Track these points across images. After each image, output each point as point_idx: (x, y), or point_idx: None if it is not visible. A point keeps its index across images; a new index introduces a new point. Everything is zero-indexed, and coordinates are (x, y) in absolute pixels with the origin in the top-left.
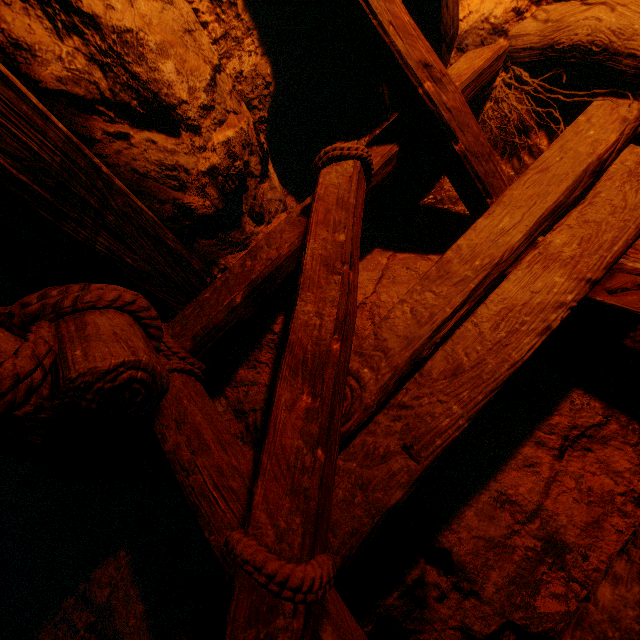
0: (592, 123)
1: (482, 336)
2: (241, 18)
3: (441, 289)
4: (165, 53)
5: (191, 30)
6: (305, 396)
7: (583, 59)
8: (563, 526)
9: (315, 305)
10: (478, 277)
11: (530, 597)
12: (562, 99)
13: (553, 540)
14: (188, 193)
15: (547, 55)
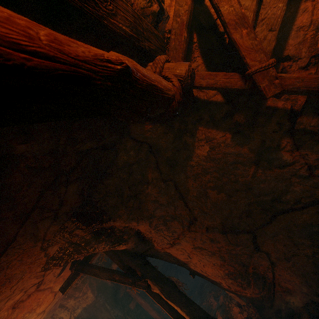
0: None
1: None
2: None
3: None
4: None
5: None
6: (243, 31)
7: None
8: None
9: (227, 5)
10: None
11: (315, 47)
12: None
13: (318, 27)
14: (153, 5)
15: None
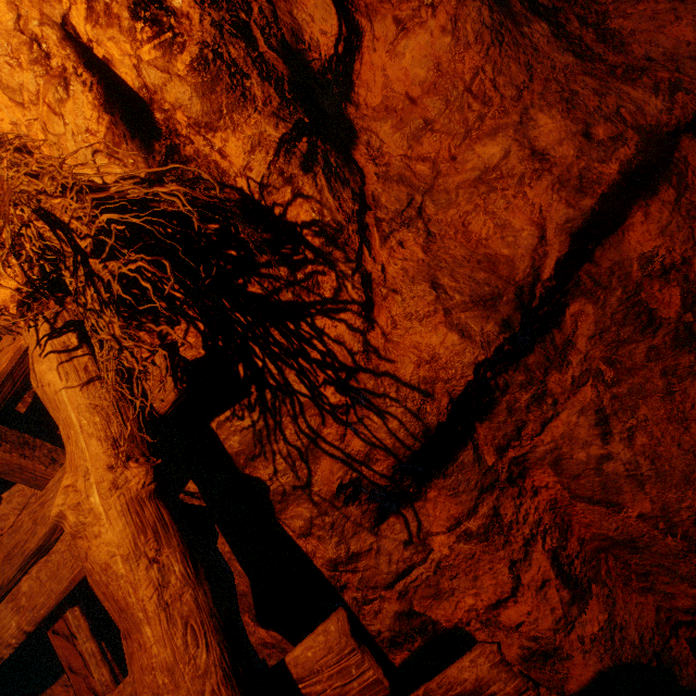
0: None
1: None
2: None
3: None
4: None
5: None
6: None
7: None
8: None
9: None
10: None
11: None
12: None
13: None
14: None
15: None
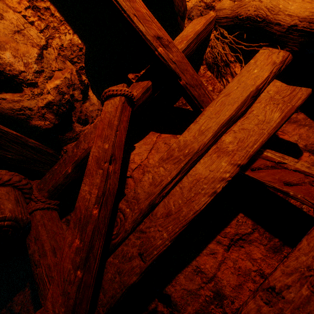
0: (257, 65)
1: (183, 195)
2: (55, 15)
3: (167, 166)
4: (3, 48)
5: (20, 30)
6: (77, 240)
7: (253, 25)
8: (224, 286)
9: (89, 187)
10: (186, 160)
11: None
12: (244, 48)
13: (219, 292)
14: (33, 120)
15: (235, 22)
